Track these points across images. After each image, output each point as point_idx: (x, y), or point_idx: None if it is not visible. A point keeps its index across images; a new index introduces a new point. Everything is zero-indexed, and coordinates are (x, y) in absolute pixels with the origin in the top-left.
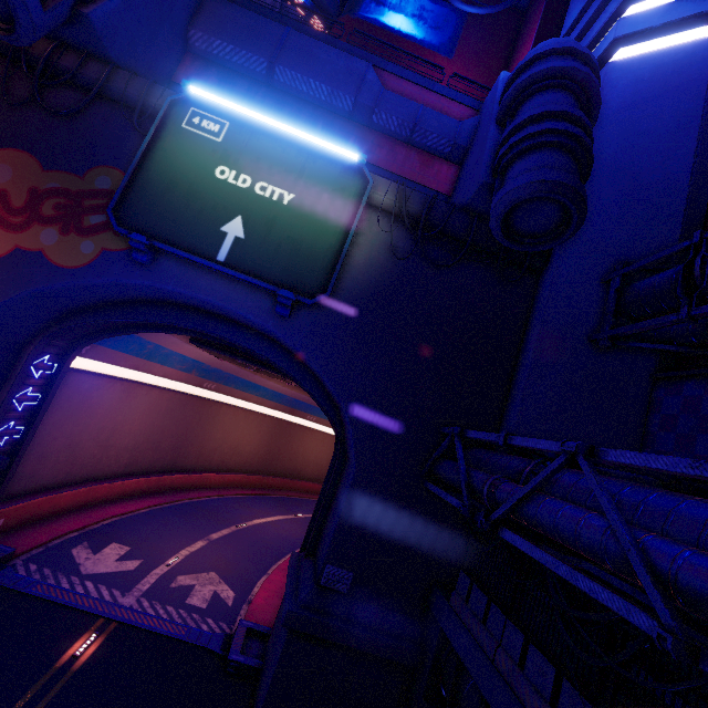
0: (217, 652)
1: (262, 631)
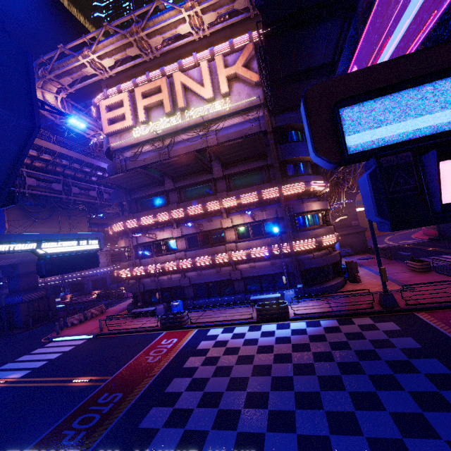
0: (432, 240)
1: (436, 237)
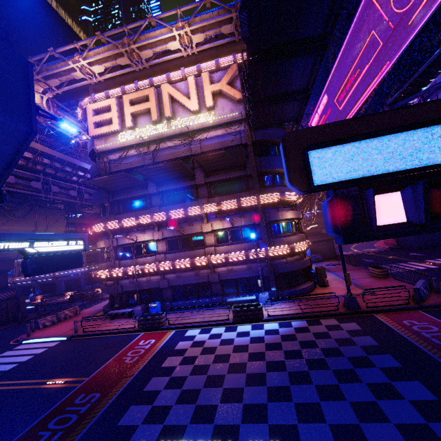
0: (391, 249)
1: (395, 246)
